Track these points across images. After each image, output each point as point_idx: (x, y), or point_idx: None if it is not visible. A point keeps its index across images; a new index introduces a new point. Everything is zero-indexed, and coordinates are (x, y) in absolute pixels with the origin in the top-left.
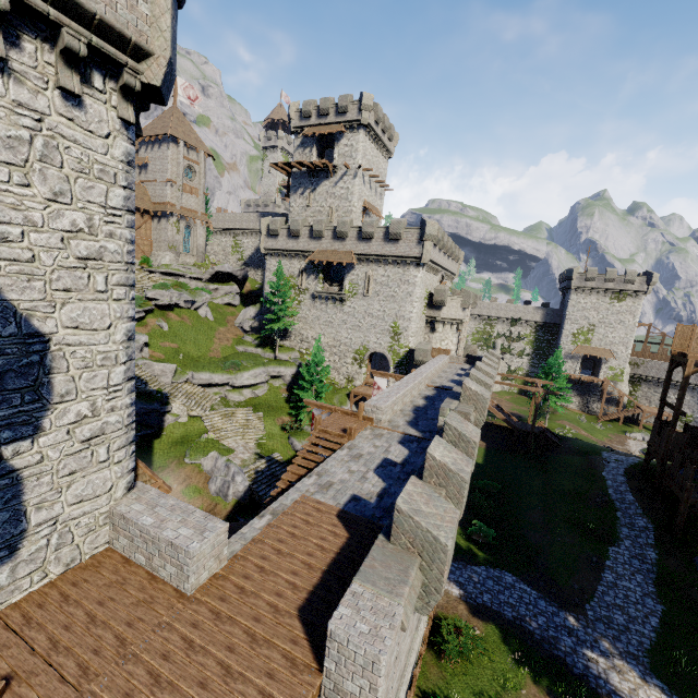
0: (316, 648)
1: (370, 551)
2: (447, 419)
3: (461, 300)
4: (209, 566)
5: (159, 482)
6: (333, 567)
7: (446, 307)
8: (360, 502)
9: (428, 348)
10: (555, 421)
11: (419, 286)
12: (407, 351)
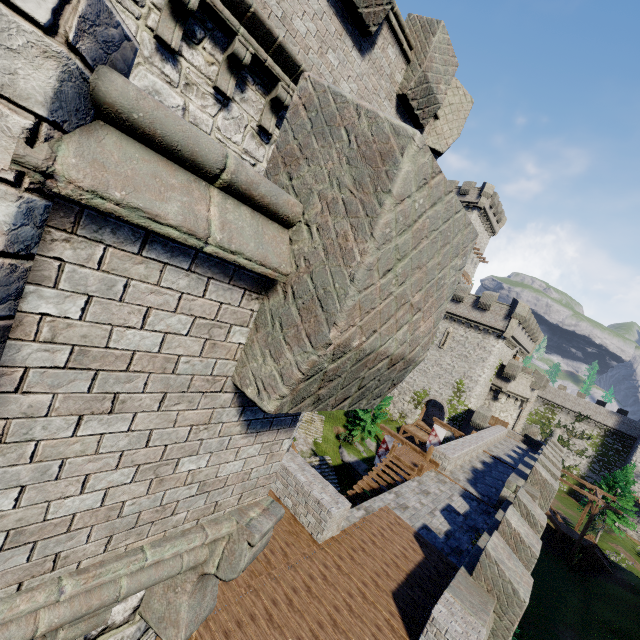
0: (408, 627)
1: (456, 575)
2: (519, 494)
3: (532, 380)
4: (333, 529)
5: (296, 452)
6: (414, 574)
7: (515, 381)
8: (431, 532)
9: (488, 414)
10: (607, 542)
11: (494, 355)
12: (465, 410)
